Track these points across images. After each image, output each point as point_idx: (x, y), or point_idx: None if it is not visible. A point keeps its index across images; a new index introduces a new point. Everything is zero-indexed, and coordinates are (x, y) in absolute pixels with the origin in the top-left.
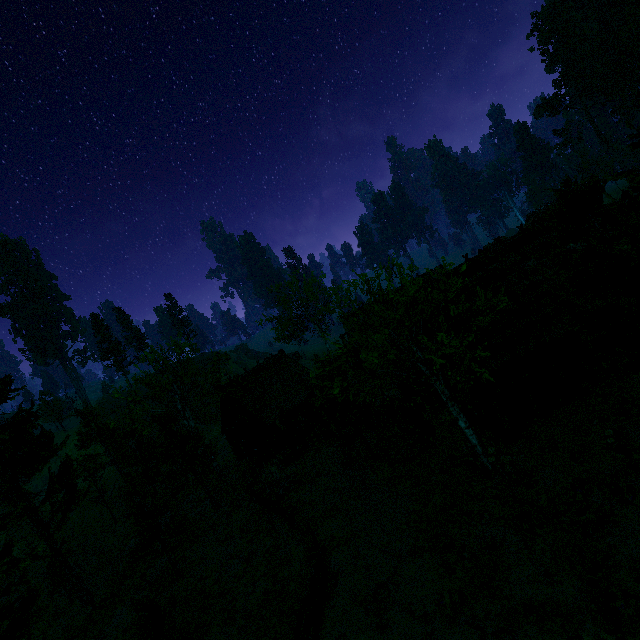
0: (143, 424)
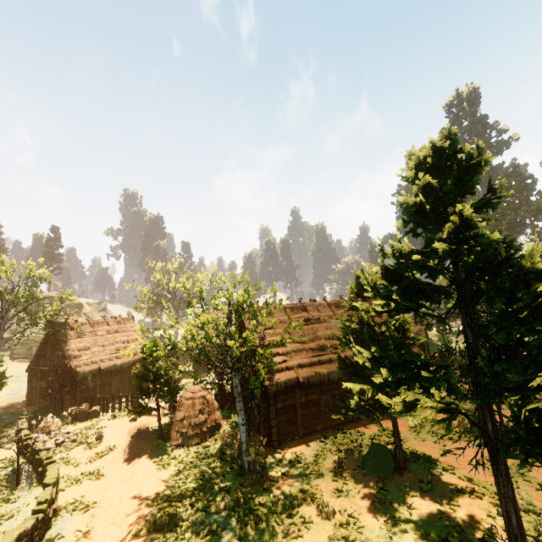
0: None
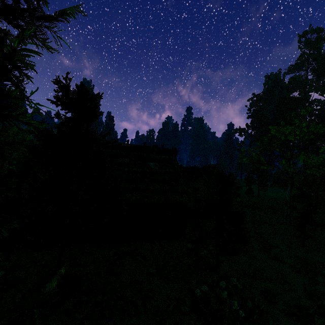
0: None
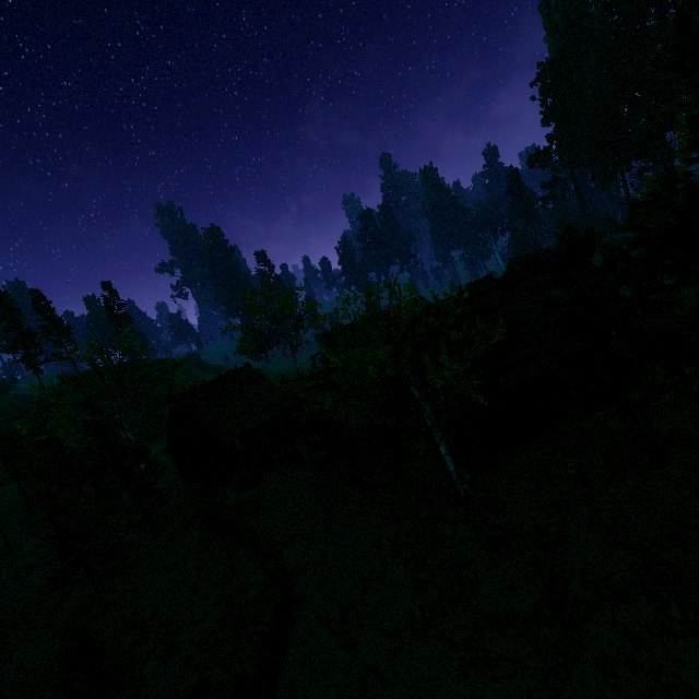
0: (65, 433)
